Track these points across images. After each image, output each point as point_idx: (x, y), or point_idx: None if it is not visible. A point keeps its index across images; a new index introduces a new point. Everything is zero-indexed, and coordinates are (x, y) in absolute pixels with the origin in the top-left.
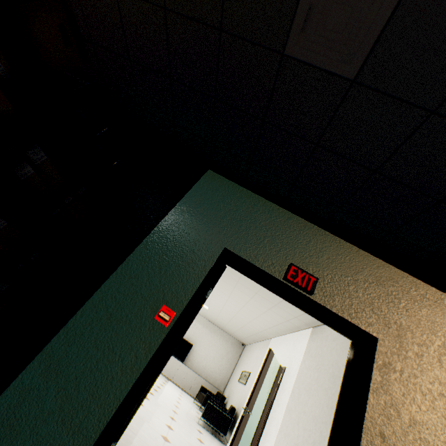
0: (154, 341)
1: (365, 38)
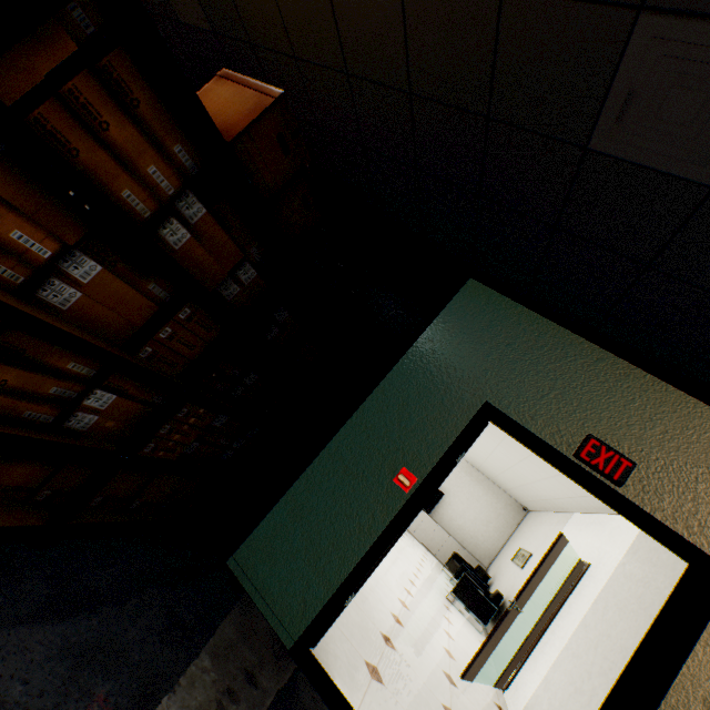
0: (392, 506)
1: None
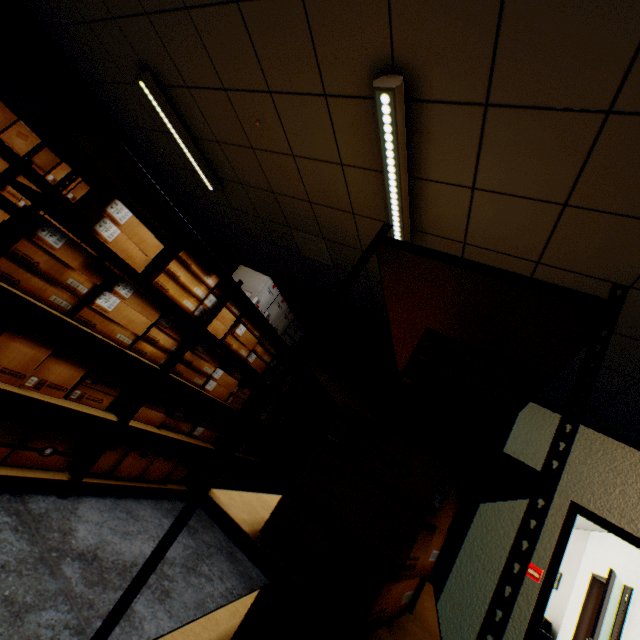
0: (529, 595)
1: None
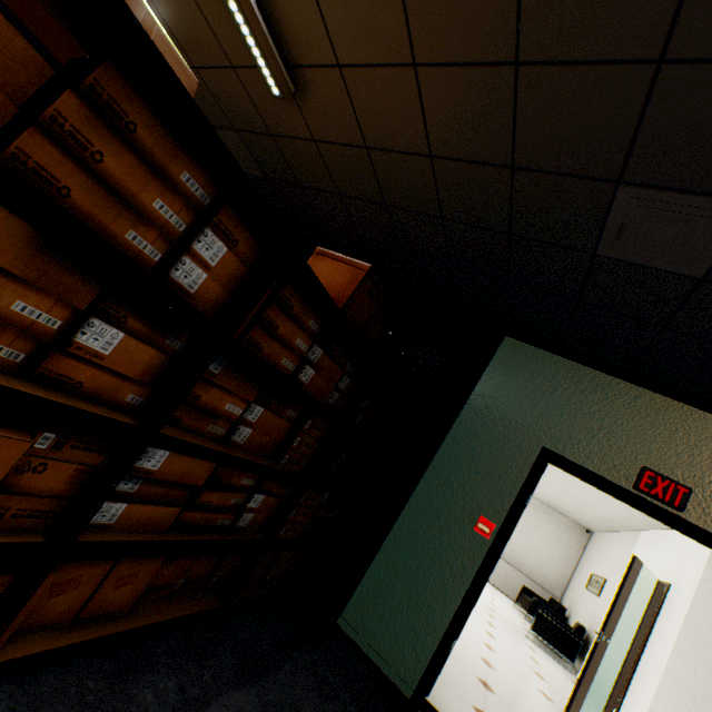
0: (477, 553)
1: (706, 248)
